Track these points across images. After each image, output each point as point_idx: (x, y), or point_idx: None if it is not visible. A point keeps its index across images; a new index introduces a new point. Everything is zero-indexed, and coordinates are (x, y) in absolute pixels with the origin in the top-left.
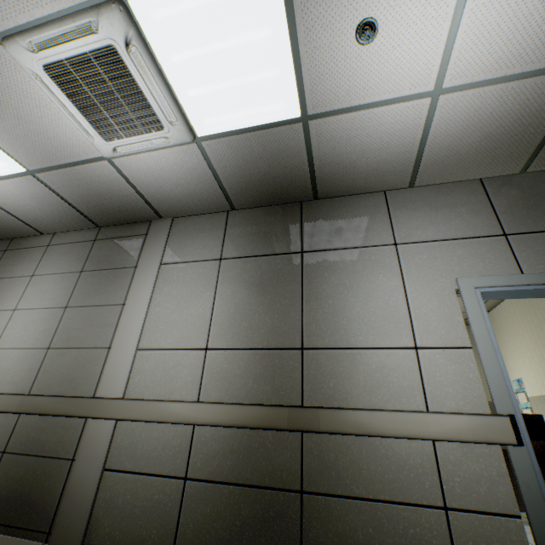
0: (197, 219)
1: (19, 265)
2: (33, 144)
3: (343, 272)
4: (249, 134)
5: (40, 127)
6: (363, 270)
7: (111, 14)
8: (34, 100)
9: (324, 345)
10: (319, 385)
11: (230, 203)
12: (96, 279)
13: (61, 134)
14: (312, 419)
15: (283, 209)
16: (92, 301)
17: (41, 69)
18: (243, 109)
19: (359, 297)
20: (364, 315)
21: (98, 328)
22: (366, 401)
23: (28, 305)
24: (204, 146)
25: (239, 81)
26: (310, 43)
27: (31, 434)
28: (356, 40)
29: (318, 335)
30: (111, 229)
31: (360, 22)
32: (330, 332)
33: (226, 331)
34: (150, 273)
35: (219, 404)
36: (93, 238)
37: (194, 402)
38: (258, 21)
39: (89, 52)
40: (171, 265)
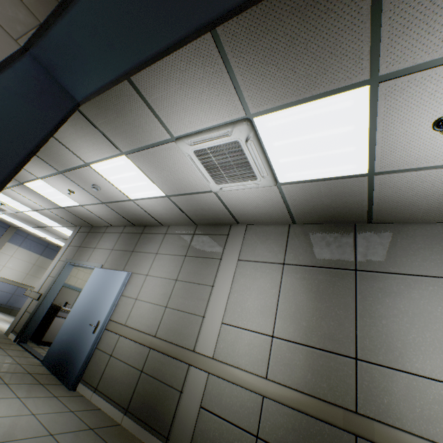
0: (265, 227)
1: (149, 244)
2: (174, 183)
3: (397, 296)
4: (320, 182)
5: (180, 176)
6: (419, 298)
7: (241, 126)
8: (182, 164)
9: (377, 361)
10: (373, 397)
11: (292, 220)
12: (194, 263)
13: (191, 179)
14: (366, 427)
15: (338, 228)
16: (192, 279)
17: (192, 152)
18: (318, 168)
19: (415, 324)
20: (420, 343)
21: (196, 300)
22: (423, 429)
23: (154, 273)
24: (282, 187)
25: (320, 154)
26: (386, 132)
27: (156, 364)
28: (432, 128)
29: (371, 350)
30: (204, 227)
31: (439, 118)
32: (384, 351)
33: (288, 326)
34: (230, 266)
35: (283, 386)
36: (192, 232)
37: (264, 378)
38: (344, 123)
39: (222, 144)
40: (245, 262)
